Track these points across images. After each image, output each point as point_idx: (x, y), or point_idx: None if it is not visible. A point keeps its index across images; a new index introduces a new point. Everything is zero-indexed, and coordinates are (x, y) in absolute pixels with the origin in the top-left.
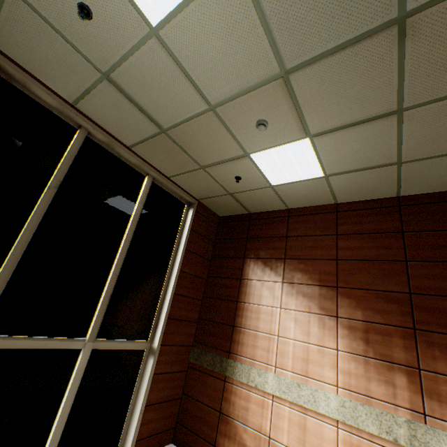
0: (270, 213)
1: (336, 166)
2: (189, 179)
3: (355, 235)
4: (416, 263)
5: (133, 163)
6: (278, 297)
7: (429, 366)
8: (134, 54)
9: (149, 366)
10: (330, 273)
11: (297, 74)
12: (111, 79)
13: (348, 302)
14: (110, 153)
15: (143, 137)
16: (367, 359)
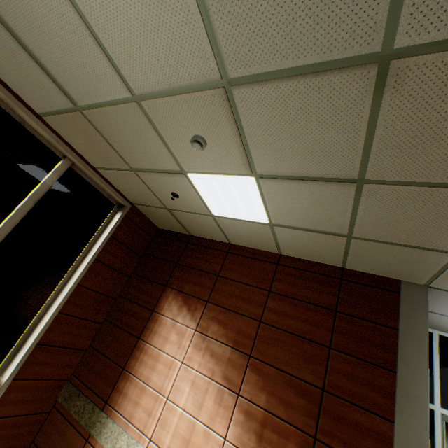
0: (211, 242)
1: (283, 218)
2: (120, 178)
3: (288, 298)
4: (339, 354)
5: (44, 137)
6: (184, 347)
7: None
8: None
9: None
10: (249, 336)
11: (242, 89)
12: None
13: (255, 379)
14: (7, 113)
15: (54, 107)
16: None
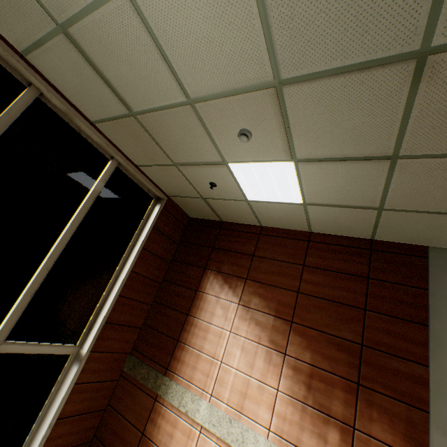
0: (242, 226)
1: (317, 197)
2: (160, 173)
3: (322, 270)
4: (374, 314)
5: (95, 142)
6: (230, 319)
7: (365, 427)
8: (98, 10)
9: (71, 374)
10: (288, 305)
11: (292, 88)
12: (69, 35)
13: (299, 341)
14: (67, 124)
15: (109, 115)
16: (305, 406)
